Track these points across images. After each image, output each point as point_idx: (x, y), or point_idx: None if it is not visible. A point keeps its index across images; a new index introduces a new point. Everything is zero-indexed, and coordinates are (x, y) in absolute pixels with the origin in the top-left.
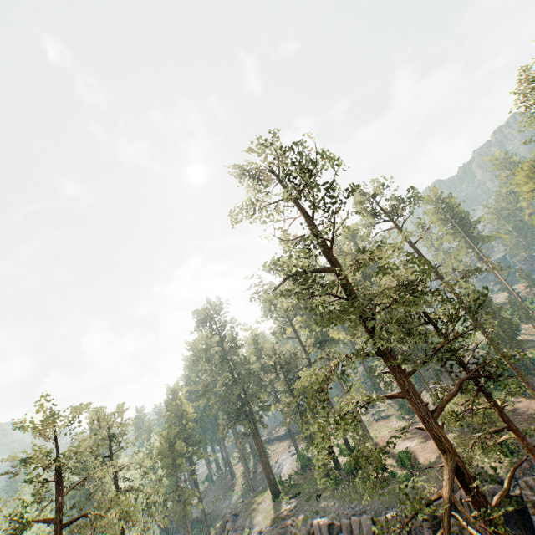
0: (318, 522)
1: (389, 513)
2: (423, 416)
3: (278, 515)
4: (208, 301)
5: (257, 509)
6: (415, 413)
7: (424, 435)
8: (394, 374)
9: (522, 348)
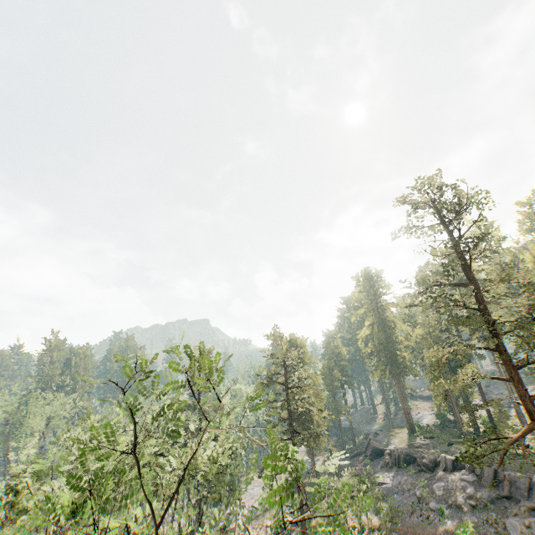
0: (444, 456)
1: (512, 472)
2: (521, 396)
3: (412, 444)
4: (365, 270)
5: (395, 436)
6: (516, 393)
7: None
8: (506, 365)
9: None
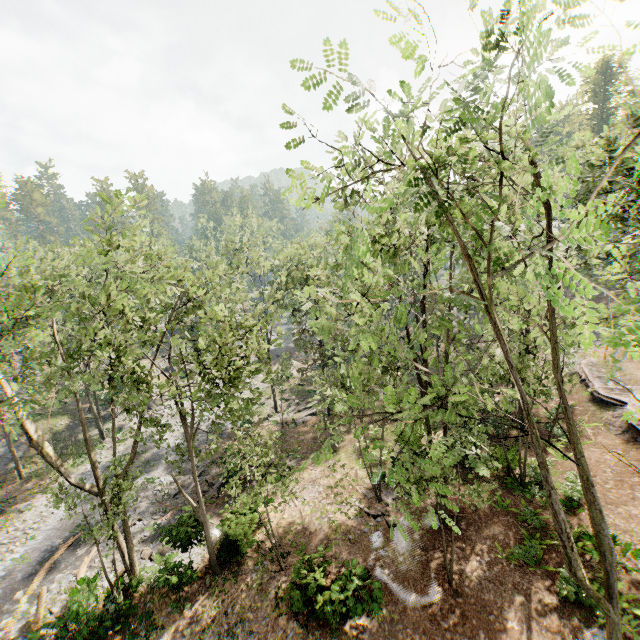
0: None
1: None
2: None
3: None
4: (602, 59)
5: None
6: None
7: None
8: None
9: None
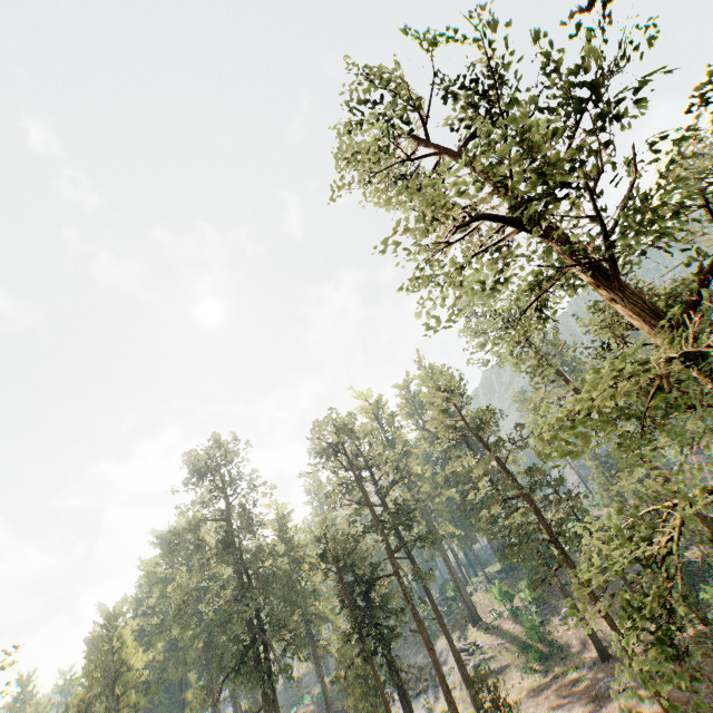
0: None
1: None
2: None
3: None
4: (215, 439)
5: None
6: None
7: (588, 695)
8: None
9: (684, 544)
